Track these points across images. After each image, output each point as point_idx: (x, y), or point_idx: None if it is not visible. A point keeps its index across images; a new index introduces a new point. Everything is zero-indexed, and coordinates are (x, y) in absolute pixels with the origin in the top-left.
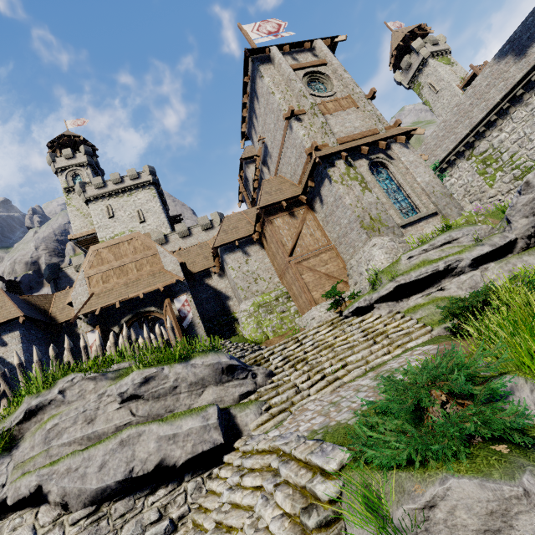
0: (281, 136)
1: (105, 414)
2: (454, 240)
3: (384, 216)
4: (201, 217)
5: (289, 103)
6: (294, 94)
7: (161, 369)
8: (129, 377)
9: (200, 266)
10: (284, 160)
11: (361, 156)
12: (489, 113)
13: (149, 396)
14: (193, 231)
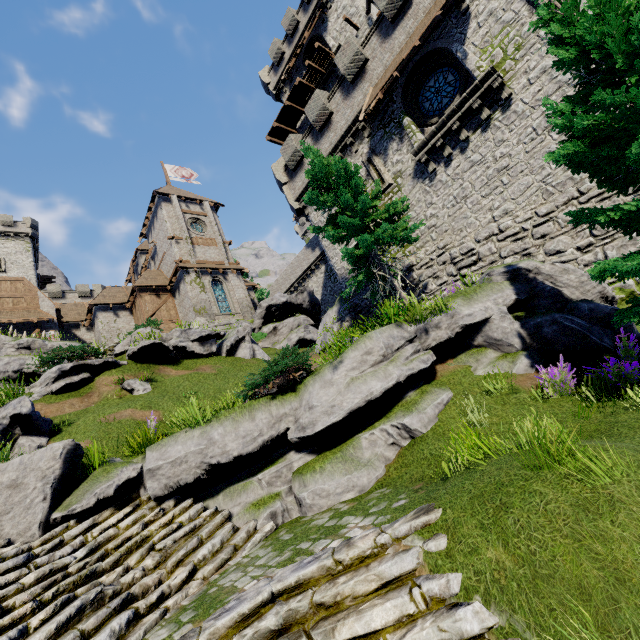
0: (166, 247)
1: (6, 352)
2: (231, 324)
3: (208, 307)
4: (82, 285)
5: (174, 231)
6: (179, 227)
7: (44, 341)
8: (26, 338)
9: (71, 318)
10: (165, 261)
11: (208, 274)
12: (303, 273)
13: (34, 350)
14: (68, 295)
